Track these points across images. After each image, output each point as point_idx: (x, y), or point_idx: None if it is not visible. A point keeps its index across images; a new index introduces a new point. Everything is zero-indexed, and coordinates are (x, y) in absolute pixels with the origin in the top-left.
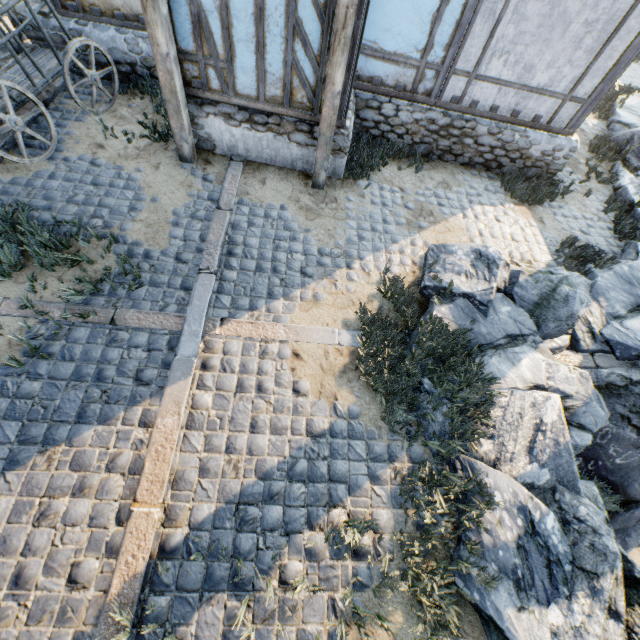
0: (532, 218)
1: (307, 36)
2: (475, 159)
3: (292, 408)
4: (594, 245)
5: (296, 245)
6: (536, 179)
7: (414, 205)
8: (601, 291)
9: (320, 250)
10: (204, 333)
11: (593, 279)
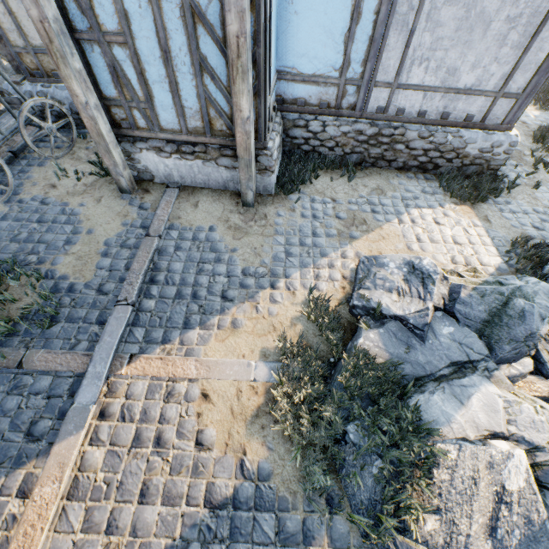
0: (476, 217)
1: (214, 70)
2: (409, 163)
3: (192, 467)
4: None
5: (220, 267)
6: (477, 176)
7: (346, 214)
8: None
9: (244, 270)
10: (110, 373)
11: None
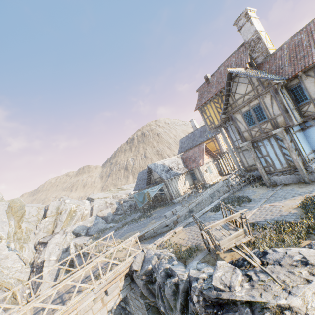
0: None
1: (287, 154)
2: None
3: (277, 212)
4: None
5: (293, 193)
6: None
7: None
8: None
9: (300, 192)
10: (261, 205)
11: None
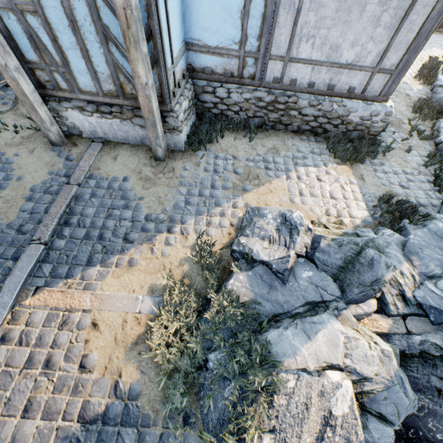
0: (353, 175)
1: (117, 39)
2: (303, 127)
3: (72, 387)
4: (413, 198)
5: (127, 212)
6: (359, 140)
7: (243, 170)
8: (414, 249)
9: (147, 216)
10: (15, 303)
11: (406, 236)
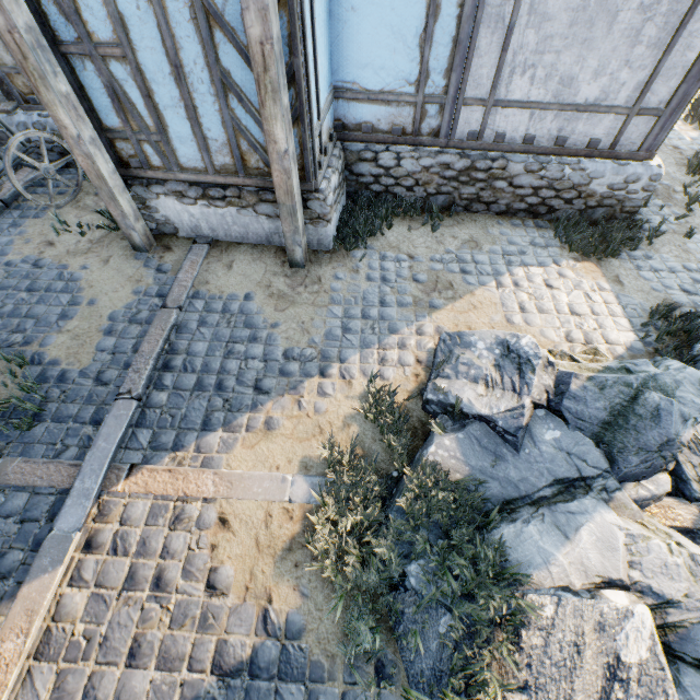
0: (603, 277)
1: (241, 89)
2: (515, 205)
3: (199, 618)
4: None
5: (255, 348)
6: (606, 222)
7: (426, 276)
8: None
9: (286, 352)
10: (102, 490)
11: None
